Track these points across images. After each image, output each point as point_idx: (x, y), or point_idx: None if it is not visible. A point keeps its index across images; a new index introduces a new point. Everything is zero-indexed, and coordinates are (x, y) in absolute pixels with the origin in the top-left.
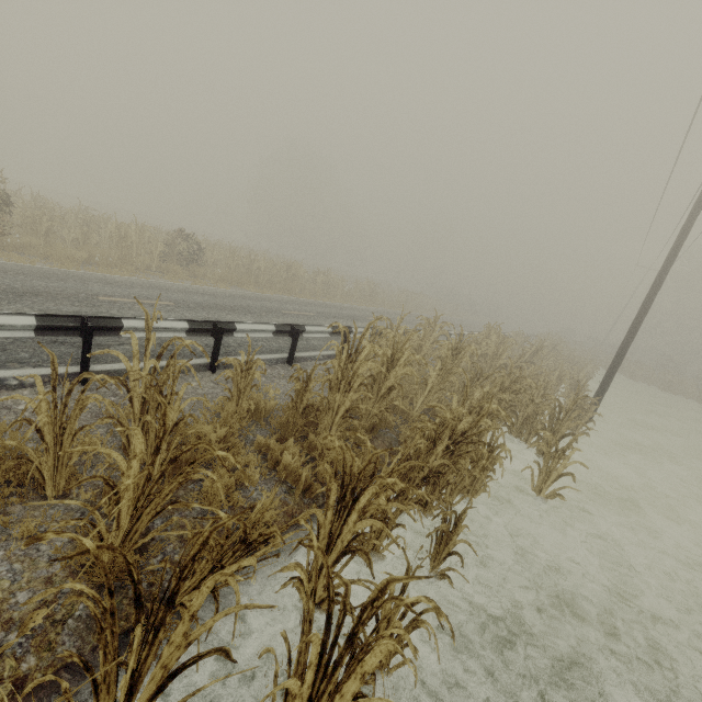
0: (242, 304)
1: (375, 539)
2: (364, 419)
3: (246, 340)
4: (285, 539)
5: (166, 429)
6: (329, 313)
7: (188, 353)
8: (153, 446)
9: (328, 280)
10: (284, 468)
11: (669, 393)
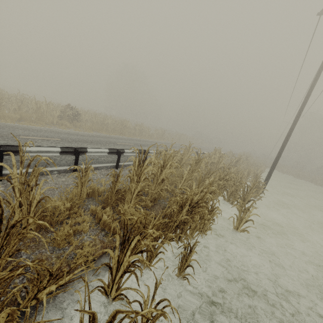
0: (97, 139)
1: (149, 259)
2: (150, 195)
3: (95, 157)
4: (101, 261)
5: (2, 209)
6: (141, 143)
7: (62, 164)
8: (26, 214)
9: (142, 128)
10: (103, 223)
11: (298, 178)
